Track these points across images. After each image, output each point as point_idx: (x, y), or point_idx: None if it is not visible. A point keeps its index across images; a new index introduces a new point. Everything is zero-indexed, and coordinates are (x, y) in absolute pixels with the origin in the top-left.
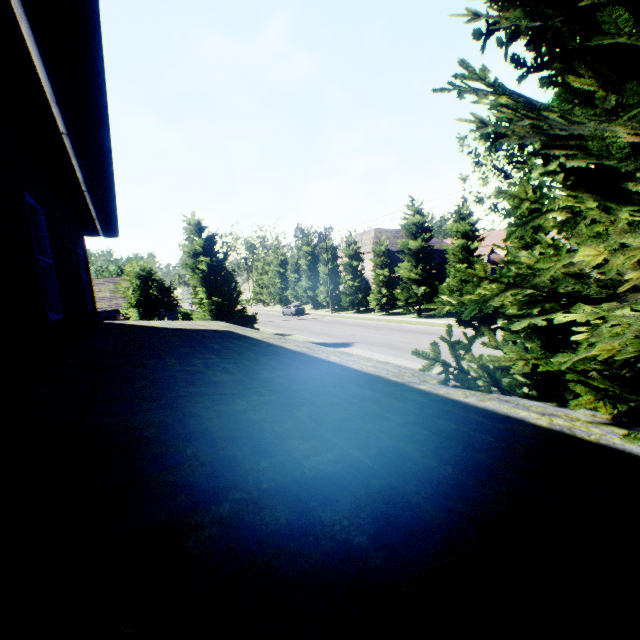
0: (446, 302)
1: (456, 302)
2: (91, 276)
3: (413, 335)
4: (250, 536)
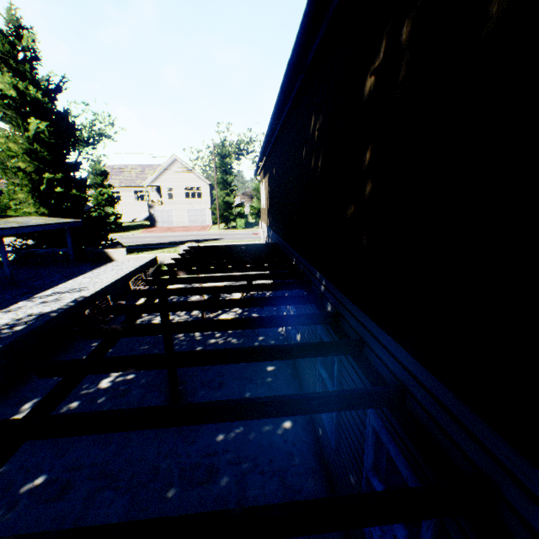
0: None
1: None
2: None
3: None
4: None
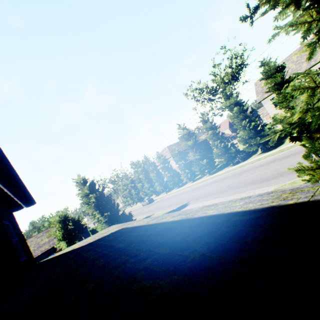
0: (219, 161)
1: (224, 159)
2: (23, 235)
3: (215, 184)
4: None
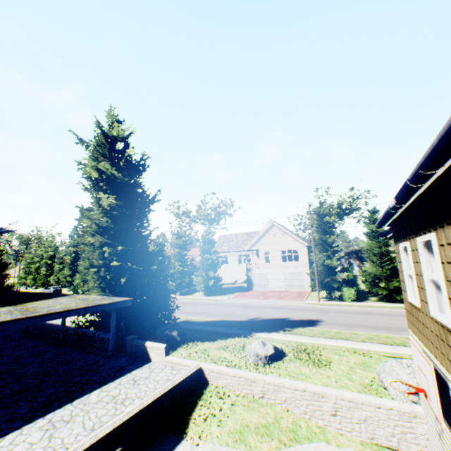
0: None
1: None
2: None
3: None
4: (24, 293)
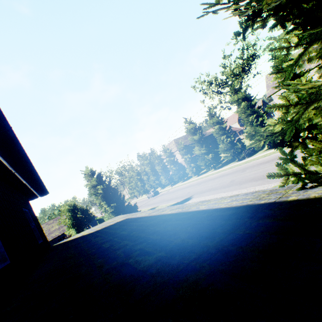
0: (225, 156)
1: (230, 154)
2: (38, 221)
3: (218, 179)
4: None
